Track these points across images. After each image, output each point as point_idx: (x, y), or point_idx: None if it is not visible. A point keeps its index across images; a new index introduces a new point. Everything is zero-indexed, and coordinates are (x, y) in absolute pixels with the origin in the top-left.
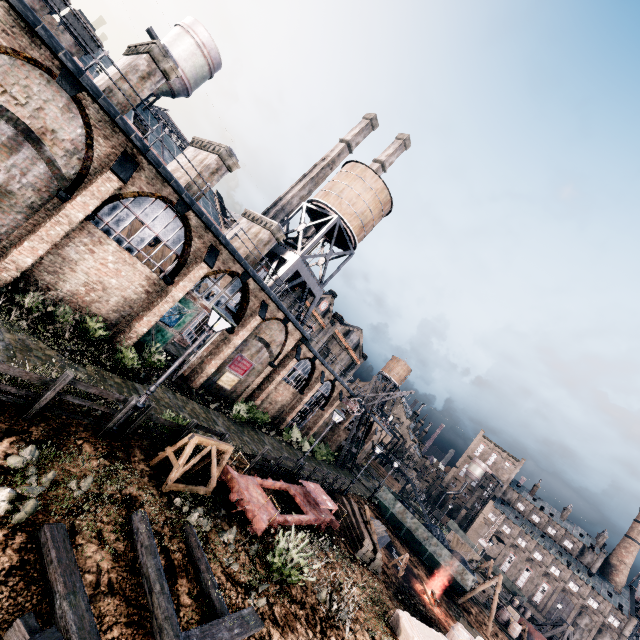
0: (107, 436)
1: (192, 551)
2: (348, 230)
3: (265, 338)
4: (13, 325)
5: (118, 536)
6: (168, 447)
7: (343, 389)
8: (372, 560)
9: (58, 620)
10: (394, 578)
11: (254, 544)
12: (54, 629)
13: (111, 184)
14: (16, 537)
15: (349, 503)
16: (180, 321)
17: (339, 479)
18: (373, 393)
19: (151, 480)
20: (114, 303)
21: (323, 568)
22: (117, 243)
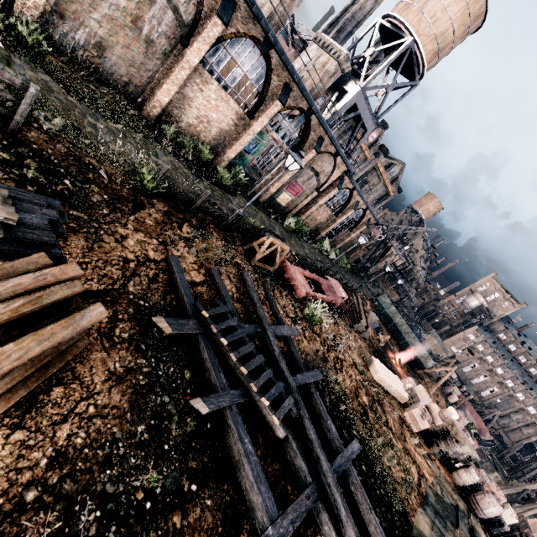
0: (223, 229)
1: (268, 296)
2: (419, 56)
3: (316, 168)
4: (165, 150)
5: (237, 280)
6: (254, 241)
7: (372, 217)
8: (363, 331)
9: (224, 304)
10: (375, 345)
11: (296, 302)
12: (227, 306)
13: (217, 29)
14: (201, 270)
15: (356, 297)
16: (255, 149)
17: (352, 282)
18: (397, 224)
19: (245, 257)
20: (214, 133)
21: (332, 325)
22: (217, 82)
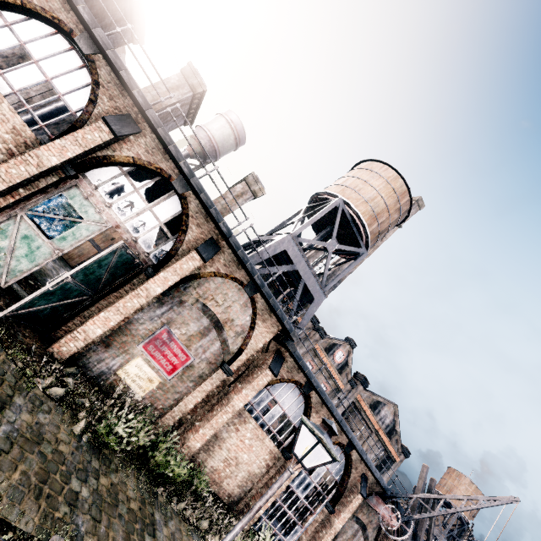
0: None
1: None
2: (355, 216)
3: (214, 310)
4: None
5: None
6: None
7: (367, 473)
8: None
9: None
10: None
11: None
12: None
13: None
14: None
15: None
16: (68, 233)
17: None
18: (426, 501)
19: None
20: None
21: None
22: None
